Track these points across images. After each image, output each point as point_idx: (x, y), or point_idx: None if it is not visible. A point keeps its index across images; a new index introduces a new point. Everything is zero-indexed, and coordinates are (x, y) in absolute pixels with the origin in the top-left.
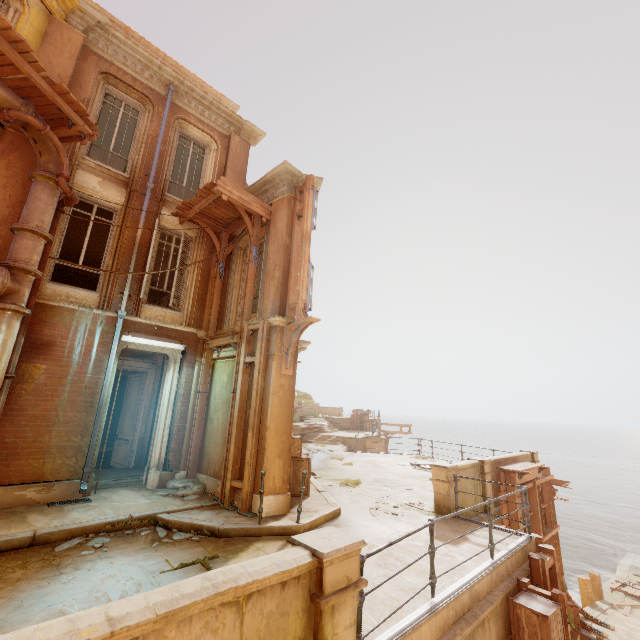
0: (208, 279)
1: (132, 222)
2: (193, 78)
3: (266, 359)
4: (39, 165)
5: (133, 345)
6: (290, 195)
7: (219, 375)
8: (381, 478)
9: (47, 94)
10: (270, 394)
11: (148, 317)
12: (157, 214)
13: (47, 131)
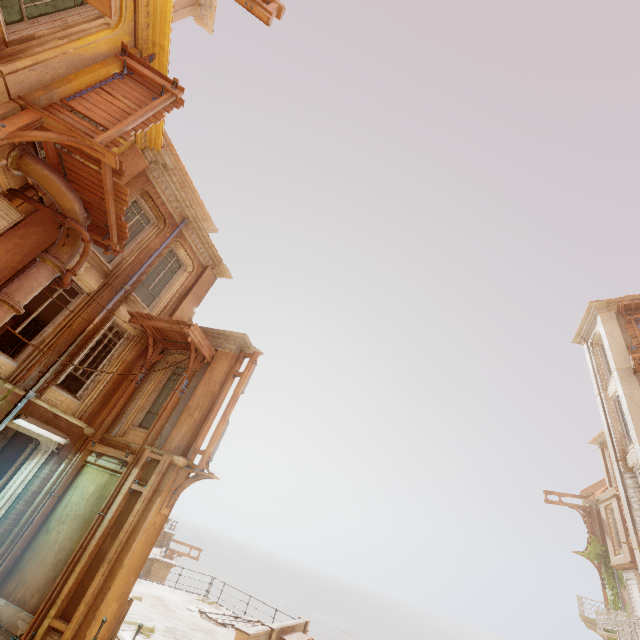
0: (124, 378)
1: (92, 310)
2: (197, 197)
3: (153, 493)
4: (55, 251)
5: (15, 424)
6: (235, 354)
7: (85, 482)
8: (172, 627)
9: (110, 222)
10: (141, 530)
11: (48, 399)
12: (116, 307)
13: (89, 243)
